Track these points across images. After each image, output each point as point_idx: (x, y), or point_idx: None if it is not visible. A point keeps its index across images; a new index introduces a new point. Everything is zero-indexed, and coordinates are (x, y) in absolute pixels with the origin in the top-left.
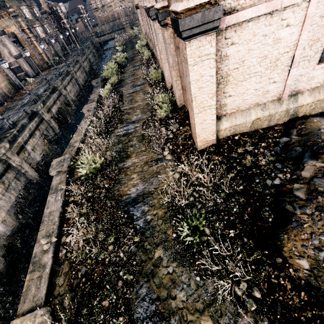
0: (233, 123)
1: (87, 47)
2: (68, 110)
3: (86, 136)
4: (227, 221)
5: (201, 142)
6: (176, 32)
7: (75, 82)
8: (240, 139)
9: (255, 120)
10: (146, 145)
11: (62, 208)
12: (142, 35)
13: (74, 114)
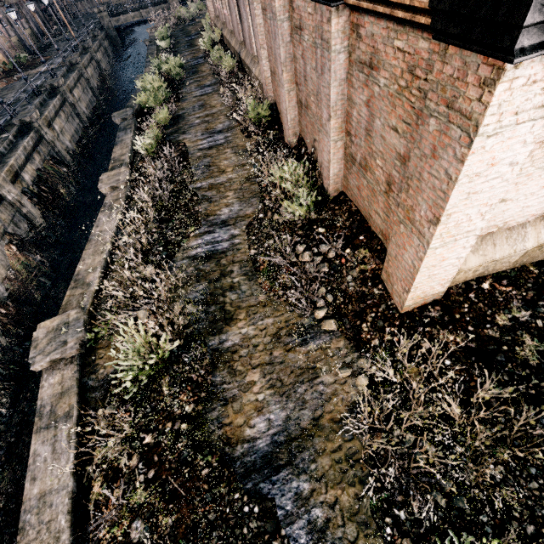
0: (487, 256)
1: (92, 36)
2: (60, 173)
3: (115, 257)
4: (537, 543)
5: (414, 298)
6: (461, 24)
7: (72, 111)
8: (494, 289)
9: (532, 249)
10: (268, 289)
11: (75, 478)
12: (207, 19)
13: (75, 182)
